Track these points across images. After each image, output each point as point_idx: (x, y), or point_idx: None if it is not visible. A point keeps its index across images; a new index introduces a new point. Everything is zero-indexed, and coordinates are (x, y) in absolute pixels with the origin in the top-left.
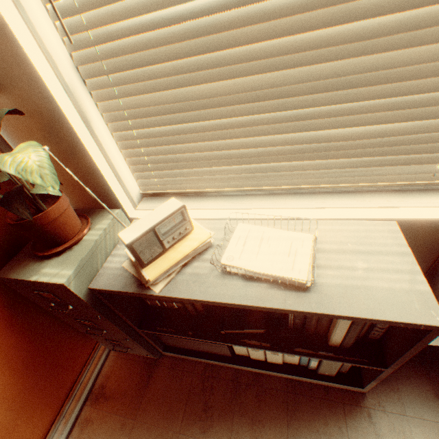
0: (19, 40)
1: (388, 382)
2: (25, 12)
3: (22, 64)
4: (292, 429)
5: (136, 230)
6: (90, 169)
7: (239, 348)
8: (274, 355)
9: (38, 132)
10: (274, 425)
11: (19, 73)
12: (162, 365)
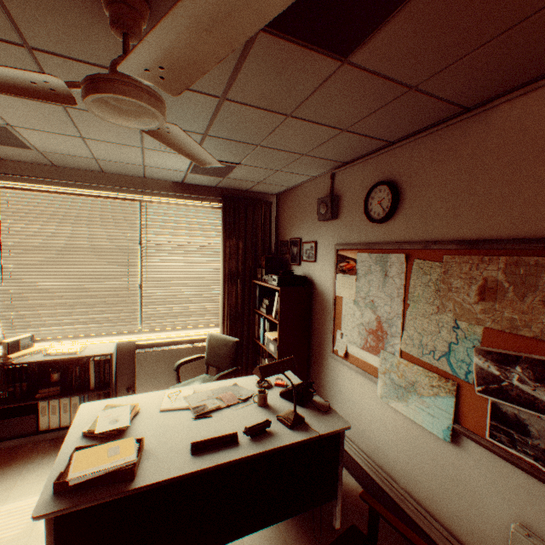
0: None
1: None
2: None
3: None
4: None
5: (12, 339)
6: None
7: (44, 419)
8: (66, 414)
9: None
10: (59, 449)
11: None
12: None
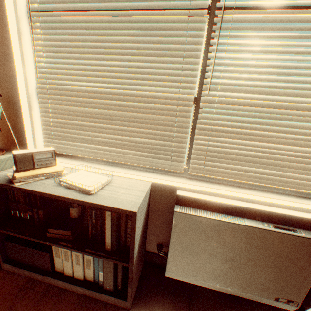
0: (17, 74)
1: (148, 303)
2: (25, 68)
3: (14, 80)
4: None
5: (23, 151)
6: (20, 128)
7: (58, 260)
8: (78, 266)
9: (4, 105)
10: None
11: (10, 83)
12: None
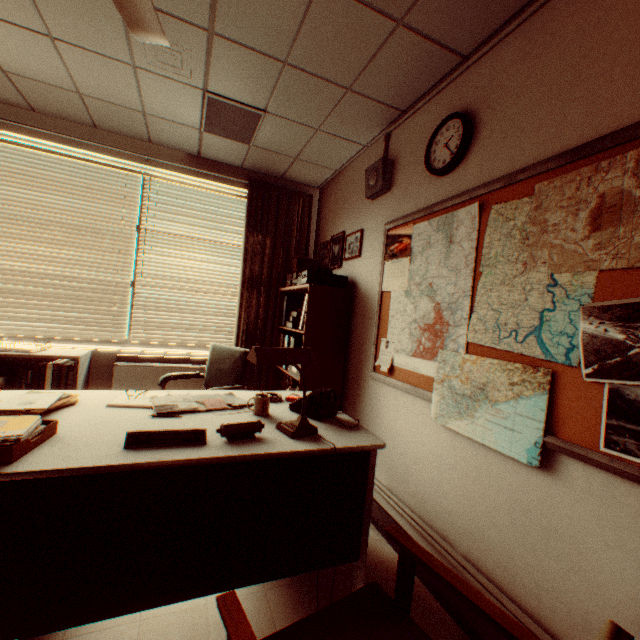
0: None
1: None
2: None
3: None
4: None
5: None
6: None
7: None
8: None
9: None
10: None
11: None
12: None
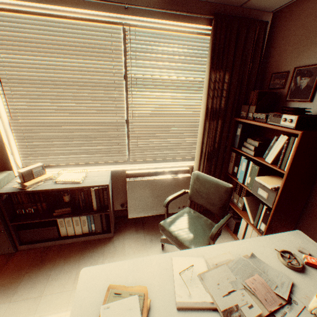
0: None
1: (122, 231)
2: (0, 110)
3: None
4: (83, 254)
5: (25, 169)
6: (3, 154)
7: (63, 229)
8: (78, 227)
9: None
10: (75, 255)
11: None
12: (17, 254)
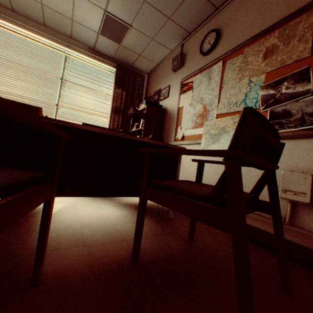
0: None
1: None
2: None
3: None
4: None
5: None
6: None
7: None
8: None
9: None
10: None
11: None
12: None
